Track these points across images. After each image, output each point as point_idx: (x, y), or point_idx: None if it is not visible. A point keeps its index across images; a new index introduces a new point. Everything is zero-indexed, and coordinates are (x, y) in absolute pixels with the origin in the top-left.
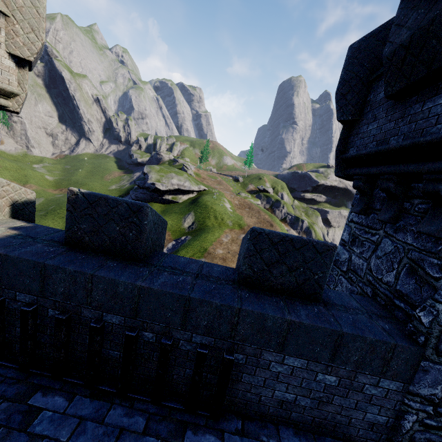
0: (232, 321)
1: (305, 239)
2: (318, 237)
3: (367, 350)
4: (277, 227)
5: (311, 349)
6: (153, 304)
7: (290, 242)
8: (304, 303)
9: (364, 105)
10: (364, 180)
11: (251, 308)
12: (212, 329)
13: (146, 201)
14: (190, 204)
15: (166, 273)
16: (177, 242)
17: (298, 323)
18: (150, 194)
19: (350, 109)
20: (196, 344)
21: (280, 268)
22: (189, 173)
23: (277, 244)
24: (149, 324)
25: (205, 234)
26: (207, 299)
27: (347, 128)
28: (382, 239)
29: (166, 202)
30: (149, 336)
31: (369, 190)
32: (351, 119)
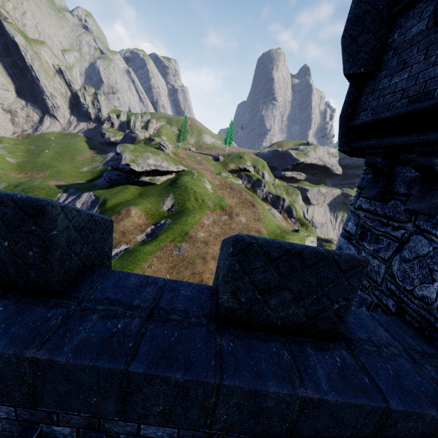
0: (206, 403)
1: (322, 251)
2: (299, 215)
3: (425, 431)
4: (259, 207)
5: (336, 434)
6: (63, 385)
7: (298, 257)
8: (318, 347)
9: (383, 50)
10: (383, 155)
11: (237, 381)
12: (172, 416)
13: (121, 183)
14: (168, 185)
15: (94, 317)
16: (156, 226)
17: (317, 401)
18: (125, 176)
19: (363, 57)
20: (147, 437)
21: (282, 296)
22: (167, 152)
23: (278, 260)
24: (61, 415)
25: (185, 217)
26: (160, 372)
27: (356, 85)
28: (412, 236)
29: (143, 184)
30: (65, 432)
31: (388, 168)
32: (364, 71)
